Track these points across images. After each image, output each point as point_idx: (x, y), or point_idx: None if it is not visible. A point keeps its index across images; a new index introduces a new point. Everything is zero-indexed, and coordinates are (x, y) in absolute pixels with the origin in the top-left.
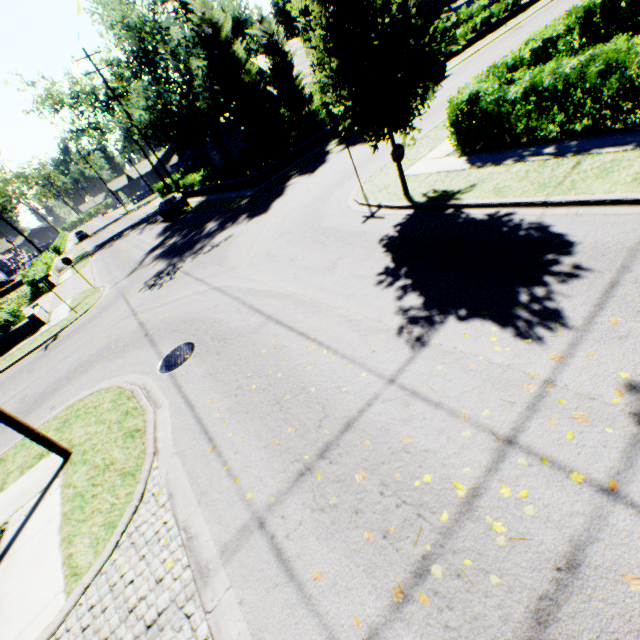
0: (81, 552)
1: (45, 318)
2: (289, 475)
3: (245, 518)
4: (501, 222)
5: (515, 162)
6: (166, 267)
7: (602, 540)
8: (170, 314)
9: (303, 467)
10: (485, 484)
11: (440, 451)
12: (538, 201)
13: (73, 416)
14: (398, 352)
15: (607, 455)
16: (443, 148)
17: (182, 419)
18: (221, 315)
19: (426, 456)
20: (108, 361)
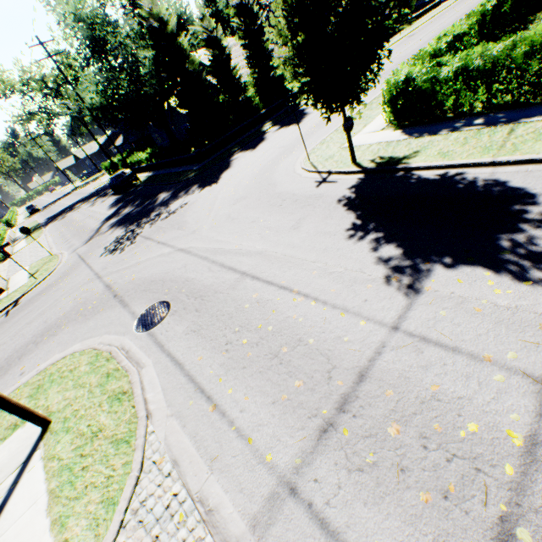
0: (78, 537)
1: (3, 285)
2: (310, 432)
3: (271, 484)
4: (455, 180)
5: (450, 132)
6: (124, 233)
7: None
8: (137, 275)
9: (324, 423)
10: (541, 430)
11: (476, 397)
12: (486, 161)
13: (46, 381)
14: (392, 300)
15: None
16: (376, 124)
17: (171, 378)
18: (192, 274)
19: (462, 403)
20: (77, 323)
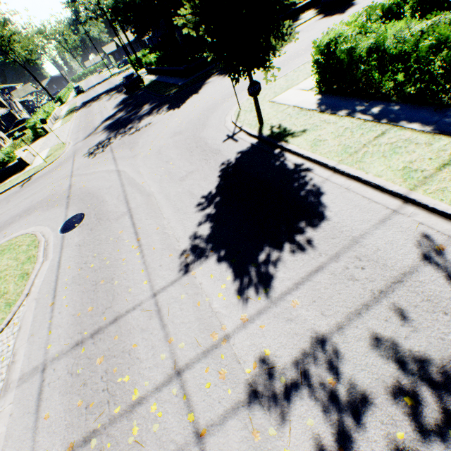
0: None
1: (30, 160)
2: (72, 342)
3: (40, 361)
4: (298, 176)
5: (346, 115)
6: (105, 139)
7: None
8: (86, 184)
9: (81, 339)
10: (149, 397)
11: (144, 362)
12: (330, 165)
13: (8, 248)
14: (171, 273)
15: (216, 409)
16: (314, 79)
17: (51, 274)
18: (108, 197)
19: (136, 362)
20: (42, 211)
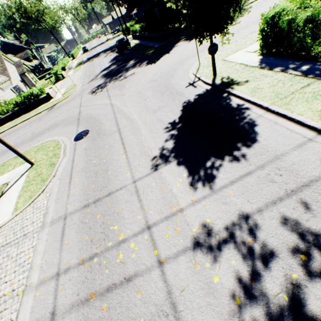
0: (21, 202)
1: (53, 95)
2: (82, 204)
3: (63, 214)
4: (239, 112)
5: (280, 71)
6: (103, 83)
7: (143, 277)
8: (90, 112)
9: (87, 204)
10: (129, 239)
11: (127, 219)
12: (264, 106)
13: (41, 148)
14: (146, 169)
15: (172, 250)
16: (258, 44)
17: (68, 165)
18: (105, 120)
19: (121, 219)
20: (62, 127)
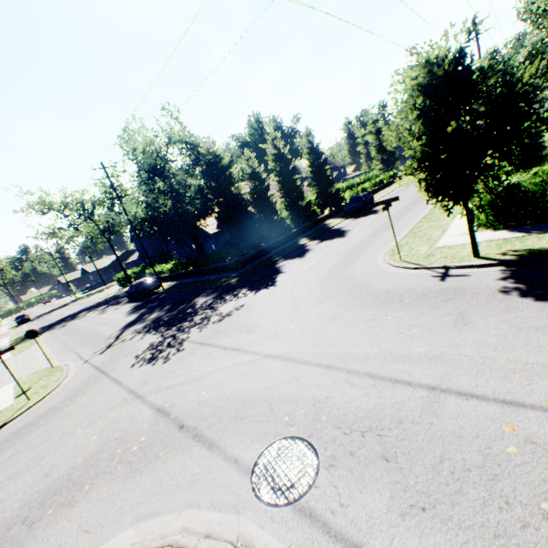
0: None
1: None
2: None
3: None
4: None
5: None
6: (161, 339)
7: None
8: (210, 393)
9: None
10: None
11: None
12: None
13: None
14: None
15: None
16: (458, 229)
17: None
18: (321, 389)
19: None
20: (116, 479)
